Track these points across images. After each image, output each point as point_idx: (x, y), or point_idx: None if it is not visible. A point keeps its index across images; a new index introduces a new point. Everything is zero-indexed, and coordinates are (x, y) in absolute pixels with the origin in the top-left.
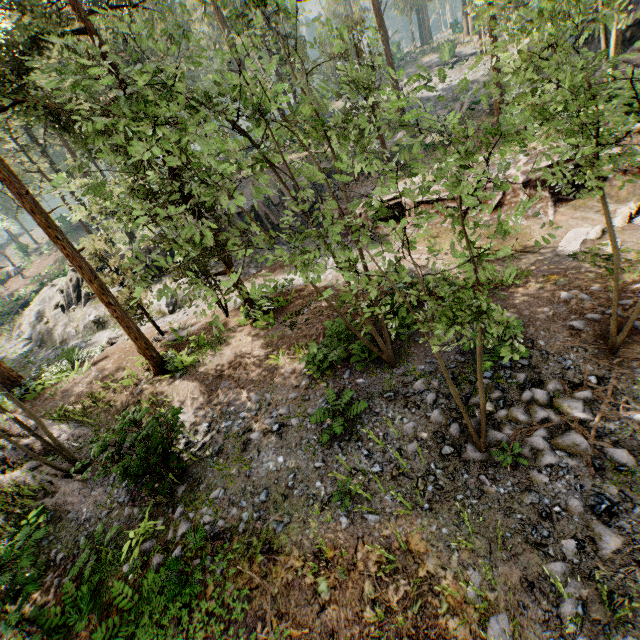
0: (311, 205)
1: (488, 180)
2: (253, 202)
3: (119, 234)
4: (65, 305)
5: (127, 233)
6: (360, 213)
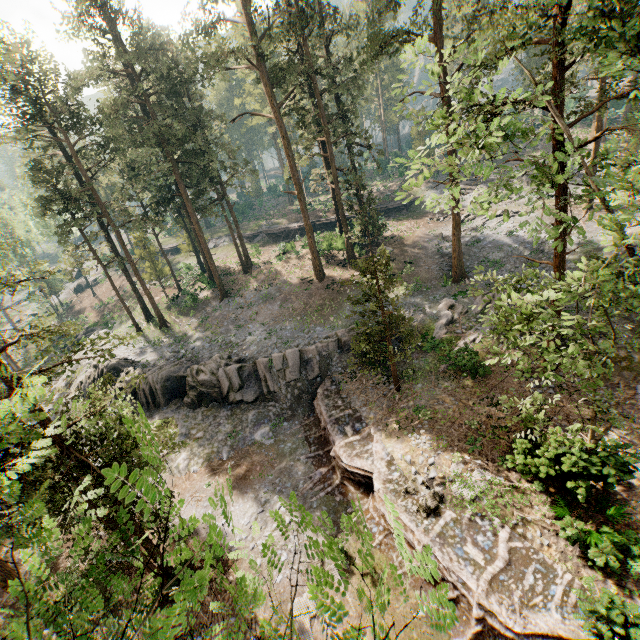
0: (314, 377)
1: (446, 567)
2: (262, 349)
3: (163, 301)
4: (81, 396)
5: (159, 319)
6: (334, 456)
